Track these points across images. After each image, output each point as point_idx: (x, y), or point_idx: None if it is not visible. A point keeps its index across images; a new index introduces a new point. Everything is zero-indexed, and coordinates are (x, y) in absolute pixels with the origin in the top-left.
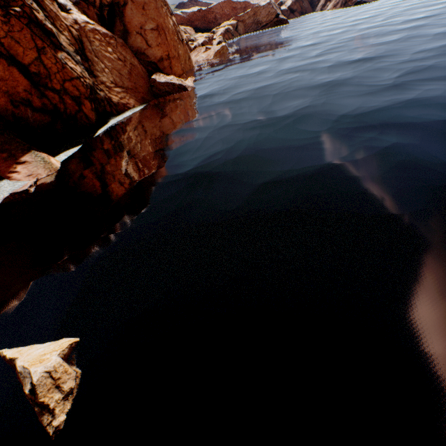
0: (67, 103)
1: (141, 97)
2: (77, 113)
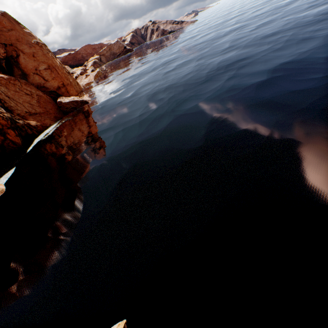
0: None
1: (53, 117)
2: (3, 142)
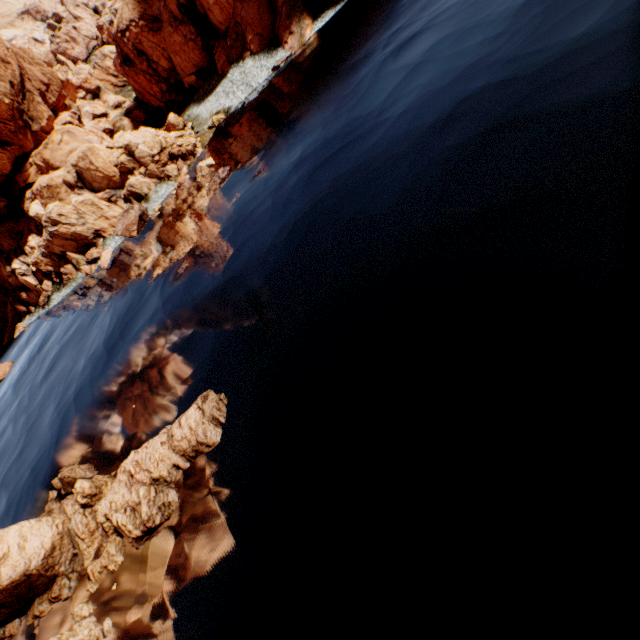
0: None
1: None
2: None
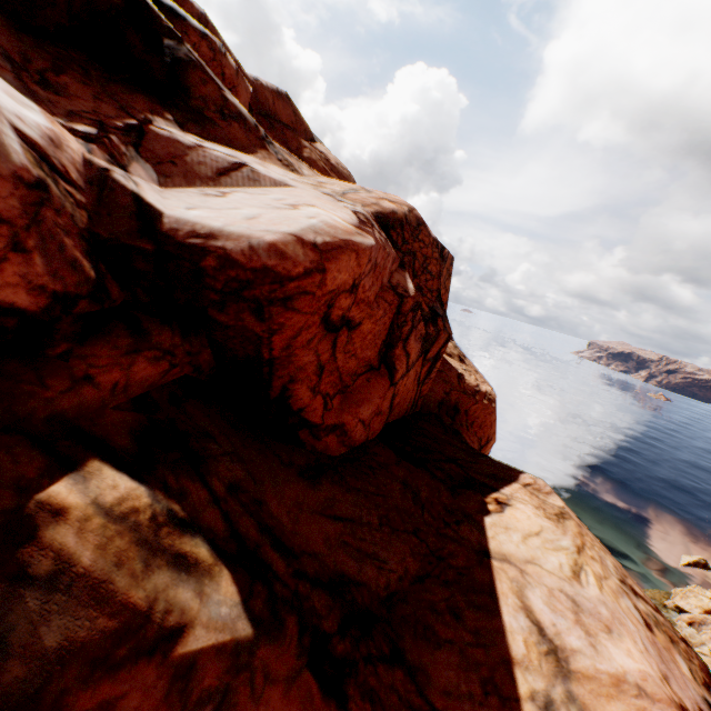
0: None
1: None
2: None
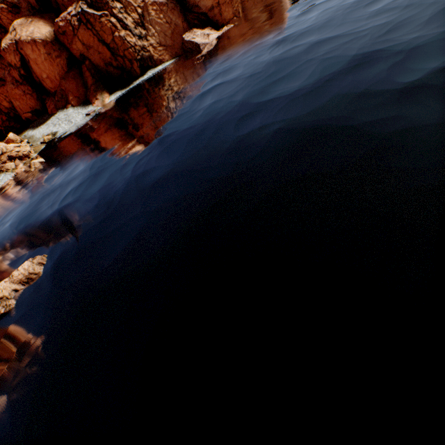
0: (127, 63)
1: (175, 53)
2: (131, 69)
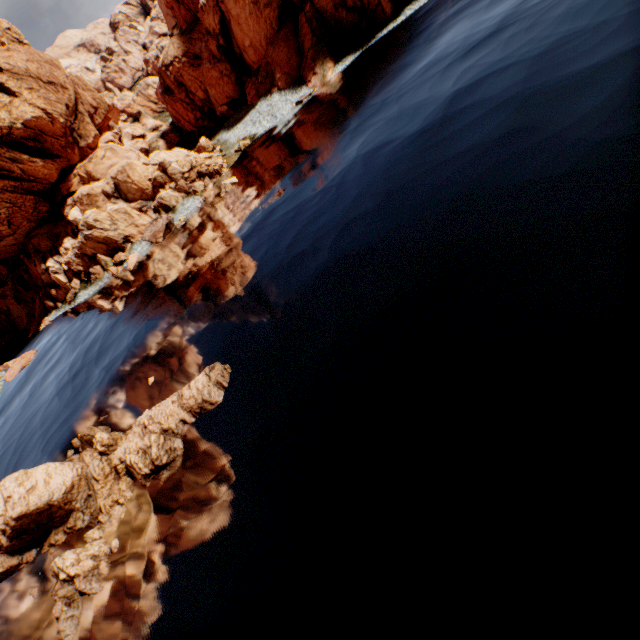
0: None
1: None
2: (376, 9)
